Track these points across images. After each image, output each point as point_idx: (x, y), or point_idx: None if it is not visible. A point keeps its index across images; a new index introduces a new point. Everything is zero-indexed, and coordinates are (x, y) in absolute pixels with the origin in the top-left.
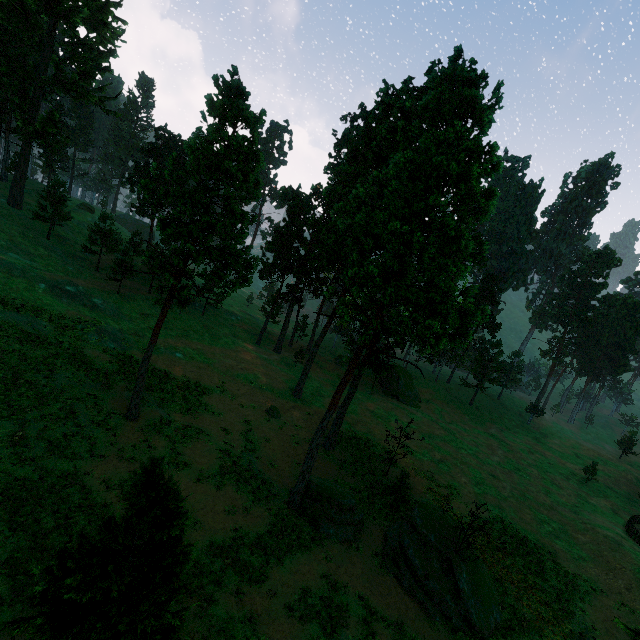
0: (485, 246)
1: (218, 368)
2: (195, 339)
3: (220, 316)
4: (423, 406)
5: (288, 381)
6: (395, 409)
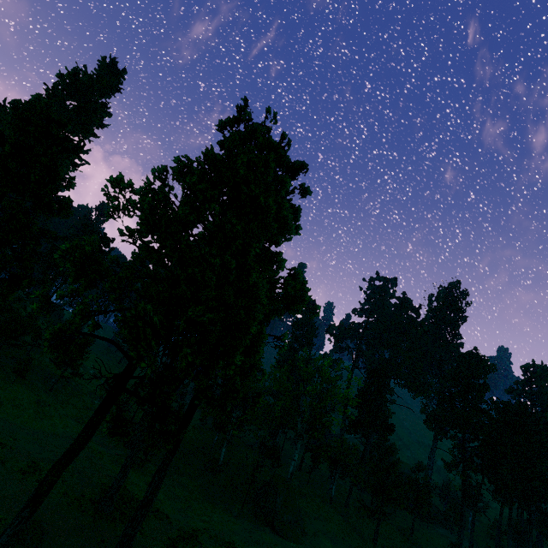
0: (279, 257)
1: (0, 453)
2: (5, 413)
3: (78, 396)
4: (307, 541)
5: (108, 484)
6: (261, 543)
